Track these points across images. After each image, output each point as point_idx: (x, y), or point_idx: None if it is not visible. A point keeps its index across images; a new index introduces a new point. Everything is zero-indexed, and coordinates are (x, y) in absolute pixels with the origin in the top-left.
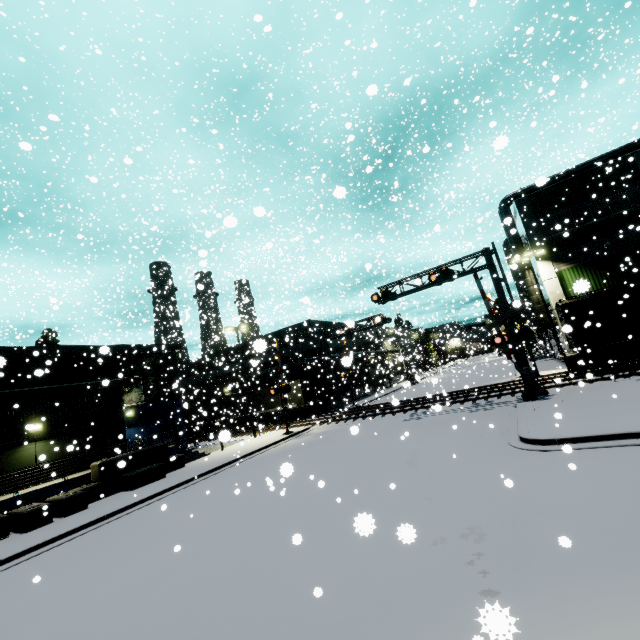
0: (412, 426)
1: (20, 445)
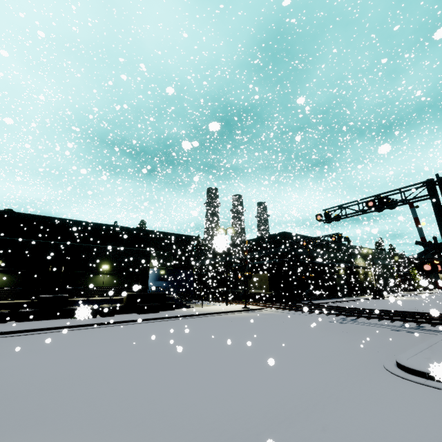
0: (329, 326)
1: (97, 274)
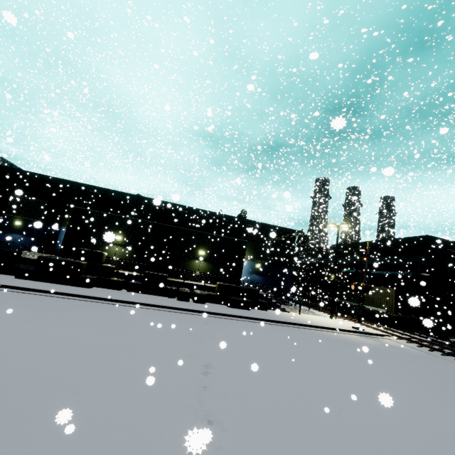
0: None
1: (194, 259)
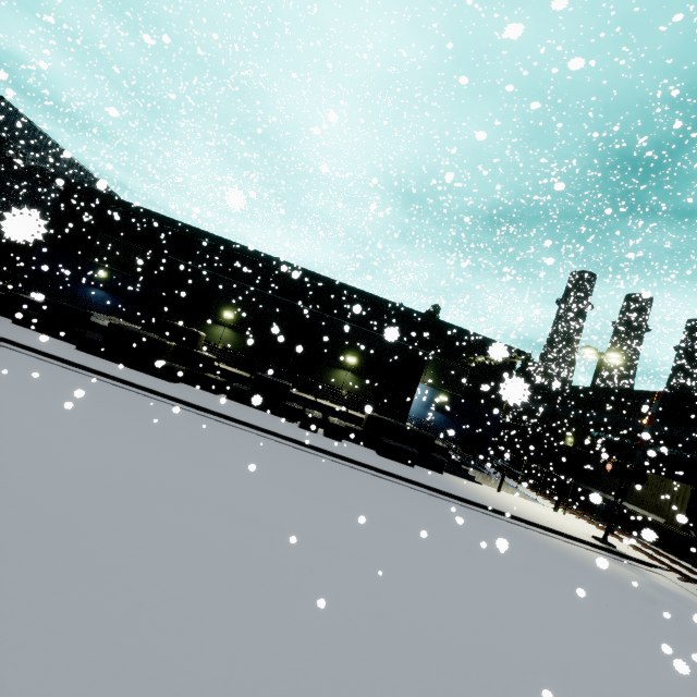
0: None
1: (338, 368)
